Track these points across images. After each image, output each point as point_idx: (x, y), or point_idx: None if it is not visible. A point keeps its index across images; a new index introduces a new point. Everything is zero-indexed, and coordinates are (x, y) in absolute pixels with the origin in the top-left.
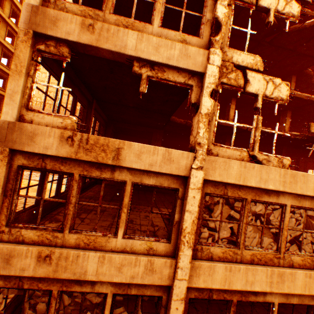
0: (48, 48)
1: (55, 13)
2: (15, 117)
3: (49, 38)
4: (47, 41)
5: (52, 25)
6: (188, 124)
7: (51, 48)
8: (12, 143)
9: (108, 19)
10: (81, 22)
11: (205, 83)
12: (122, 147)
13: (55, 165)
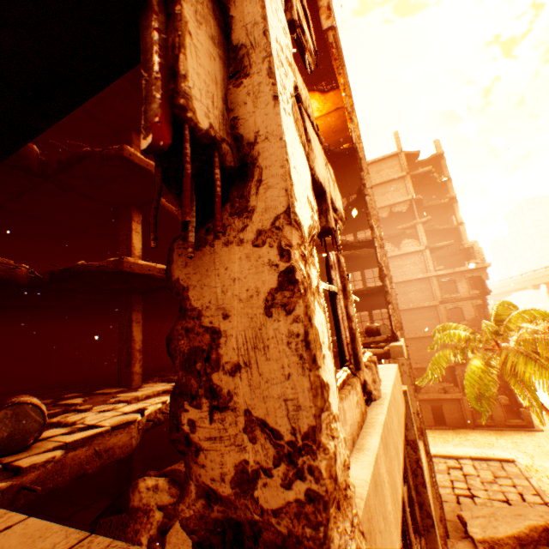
0: None
1: None
2: None
3: None
4: None
5: None
6: (4, 269)
7: None
8: None
9: None
10: None
11: (269, 25)
12: None
13: None
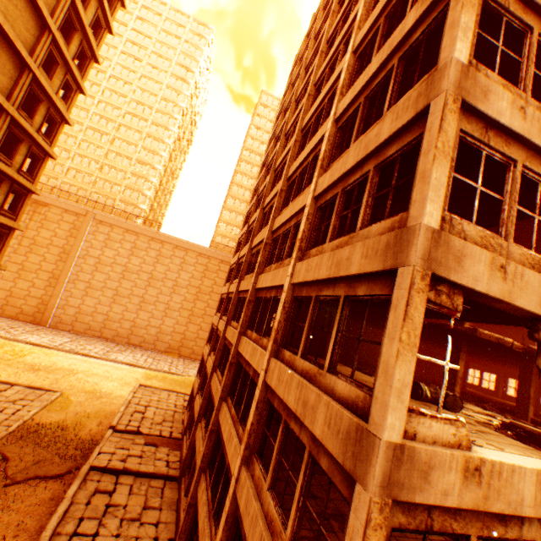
0: (438, 297)
1: (459, 244)
2: (402, 434)
3: (441, 280)
4: (436, 284)
5: (456, 263)
6: None
7: (442, 296)
8: (397, 486)
9: (511, 252)
10: (490, 260)
11: None
12: (540, 481)
13: (444, 520)
